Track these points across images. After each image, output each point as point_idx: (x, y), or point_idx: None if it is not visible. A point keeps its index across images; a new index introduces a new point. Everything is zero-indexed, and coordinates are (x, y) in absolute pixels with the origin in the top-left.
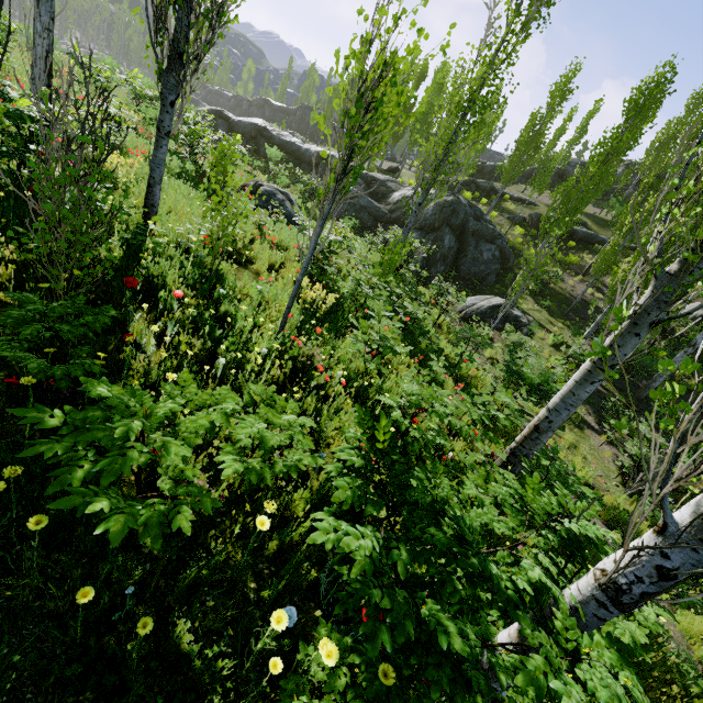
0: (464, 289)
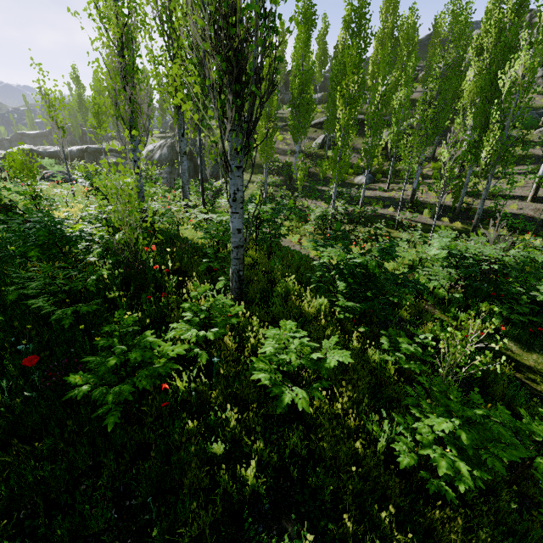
0: None
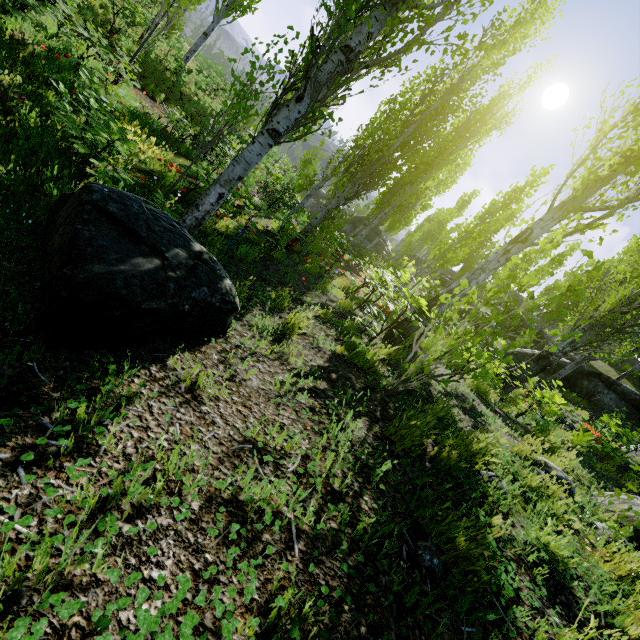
0: None
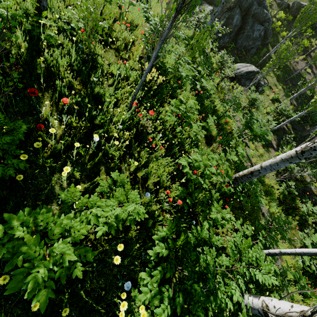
0: (235, 57)
